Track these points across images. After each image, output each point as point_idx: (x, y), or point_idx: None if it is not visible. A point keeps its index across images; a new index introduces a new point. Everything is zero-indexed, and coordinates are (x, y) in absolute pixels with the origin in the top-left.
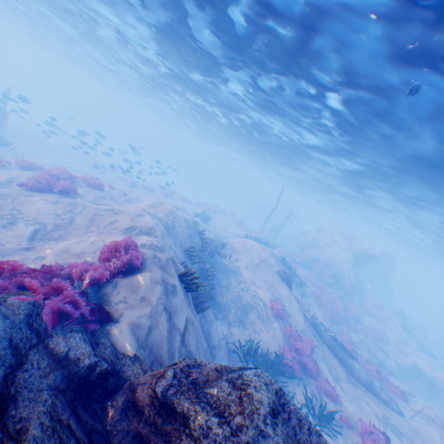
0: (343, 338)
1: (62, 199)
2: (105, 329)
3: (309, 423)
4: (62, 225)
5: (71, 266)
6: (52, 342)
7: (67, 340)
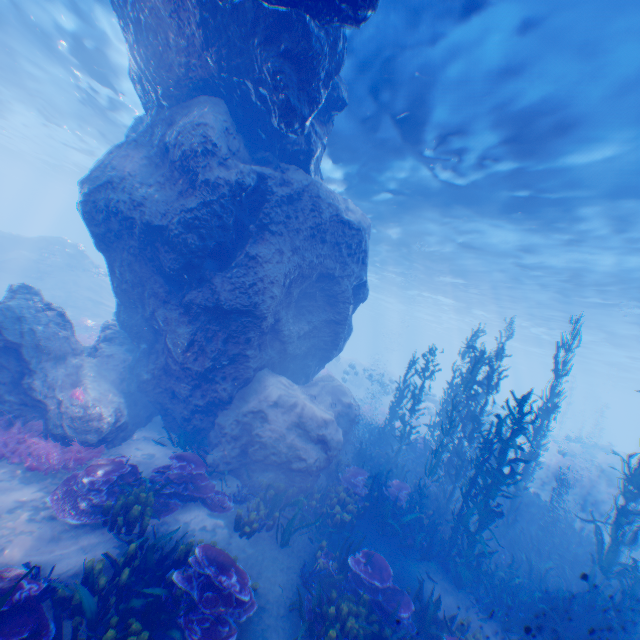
0: None
1: None
2: None
3: None
4: None
5: None
6: None
7: None
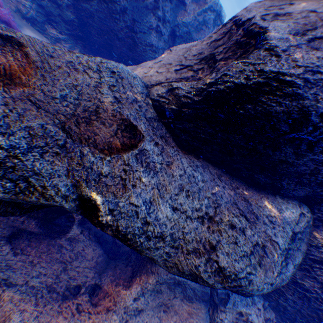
0: None
1: None
2: None
3: None
4: None
5: None
6: None
7: None
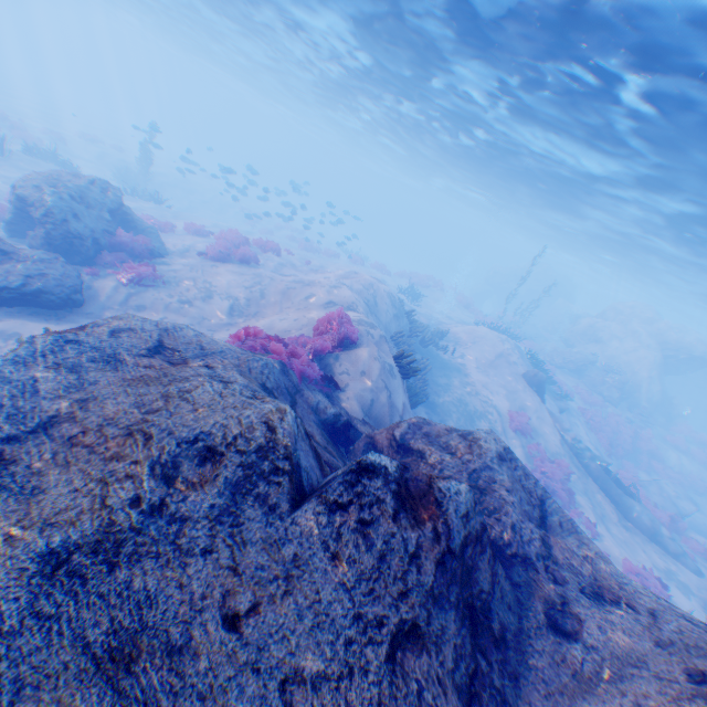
0: (621, 474)
1: (246, 270)
2: (334, 394)
3: (534, 479)
4: (254, 301)
5: (289, 338)
6: (303, 391)
7: (312, 393)
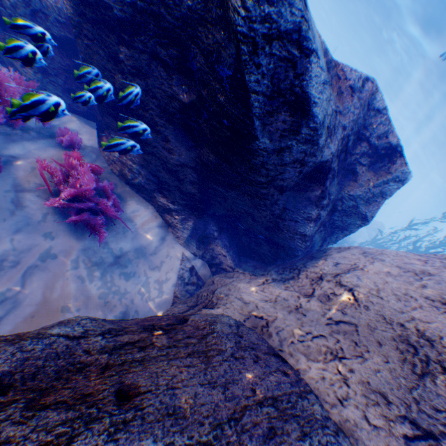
0: None
1: None
2: None
3: None
4: None
5: None
6: None
7: None
